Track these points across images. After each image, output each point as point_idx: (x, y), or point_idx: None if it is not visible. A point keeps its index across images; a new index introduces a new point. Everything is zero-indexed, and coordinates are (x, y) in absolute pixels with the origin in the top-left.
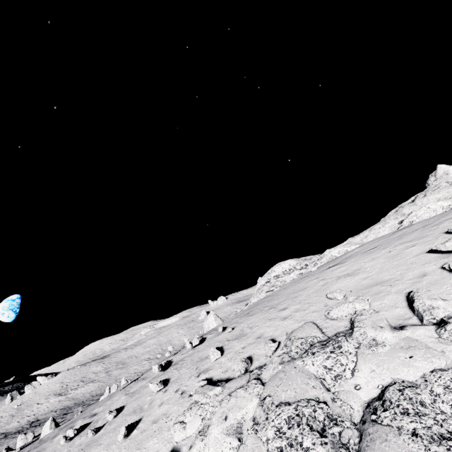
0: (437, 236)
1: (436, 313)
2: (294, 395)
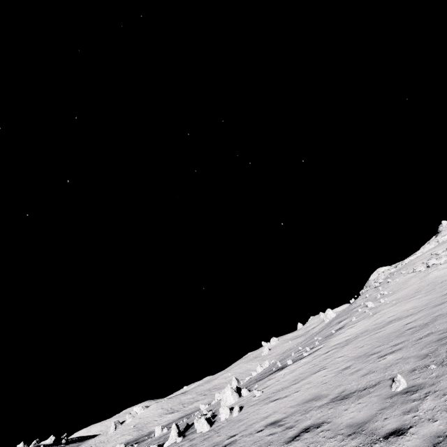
0: None
1: None
2: (443, 255)
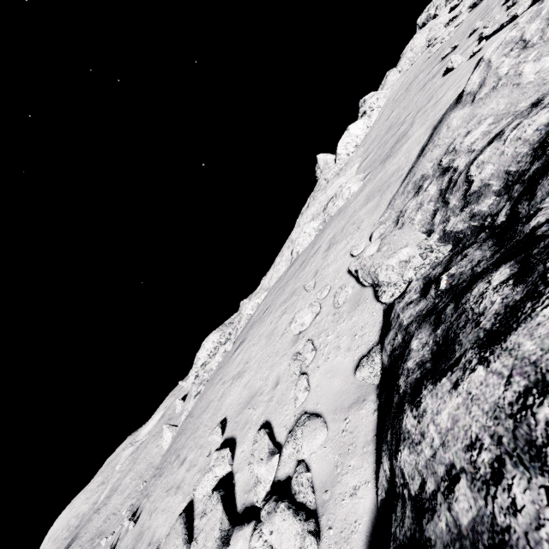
0: (299, 294)
1: (259, 492)
2: None
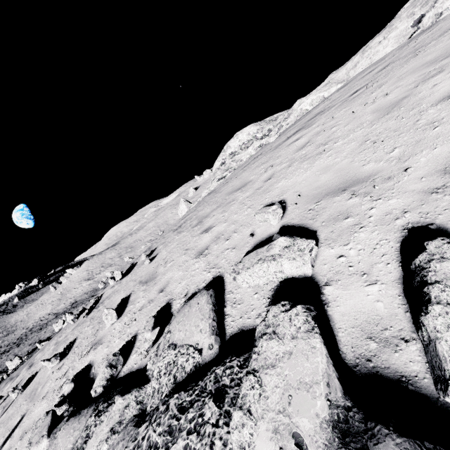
0: None
1: None
2: None
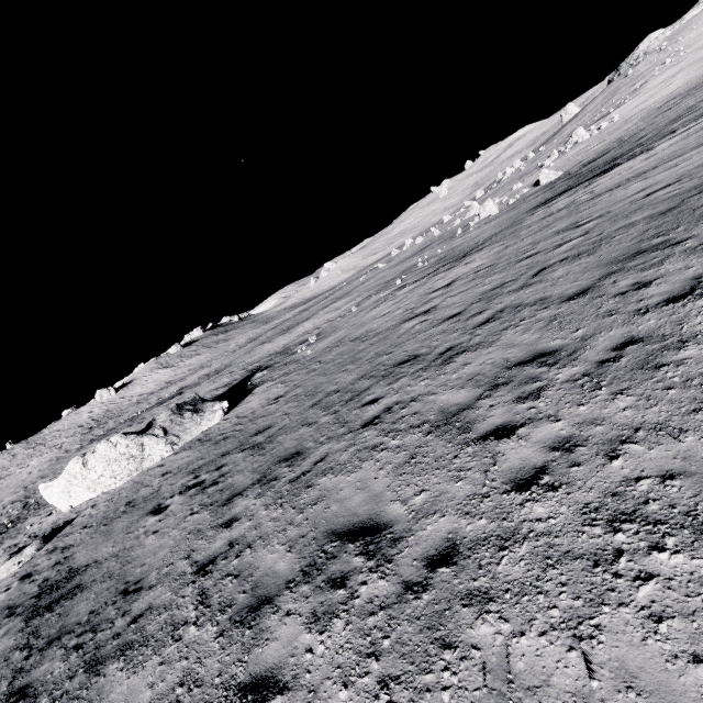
0: None
1: None
2: None
